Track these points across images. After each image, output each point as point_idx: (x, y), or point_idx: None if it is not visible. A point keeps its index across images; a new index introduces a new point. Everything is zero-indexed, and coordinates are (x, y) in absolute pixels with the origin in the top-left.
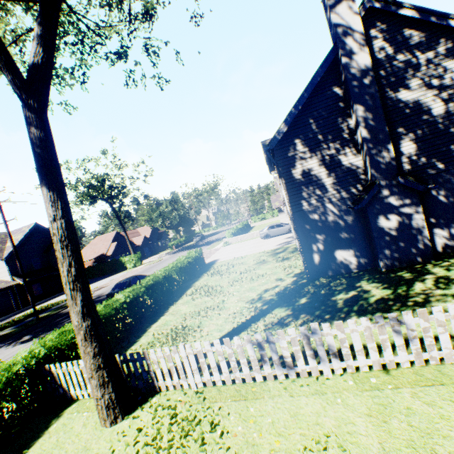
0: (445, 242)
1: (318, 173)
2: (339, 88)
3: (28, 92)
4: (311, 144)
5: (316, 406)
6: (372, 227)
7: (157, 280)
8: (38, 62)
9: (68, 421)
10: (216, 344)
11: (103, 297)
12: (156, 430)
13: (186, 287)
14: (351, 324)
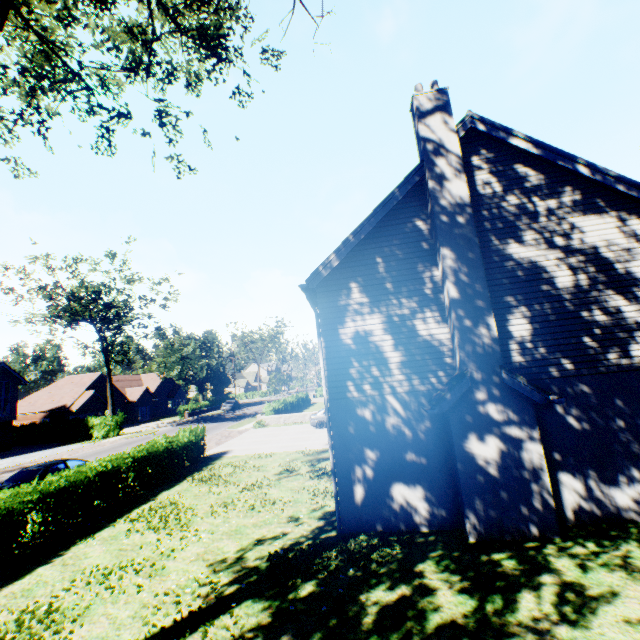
0: (580, 503)
1: (379, 340)
2: (424, 222)
3: None
4: (374, 293)
5: None
6: (456, 451)
7: (79, 480)
8: None
9: None
10: None
11: None
12: None
13: (141, 499)
14: None
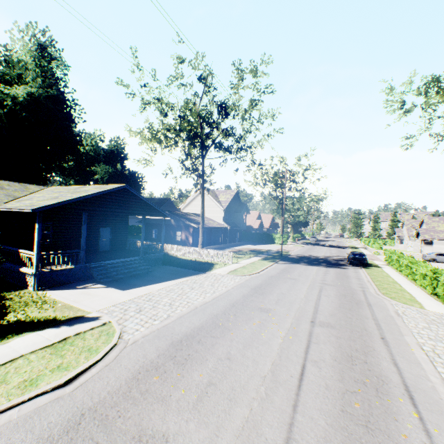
0: None
1: None
2: None
3: None
4: None
5: None
6: None
7: None
8: None
9: None
10: None
11: (314, 257)
12: None
13: None
14: None
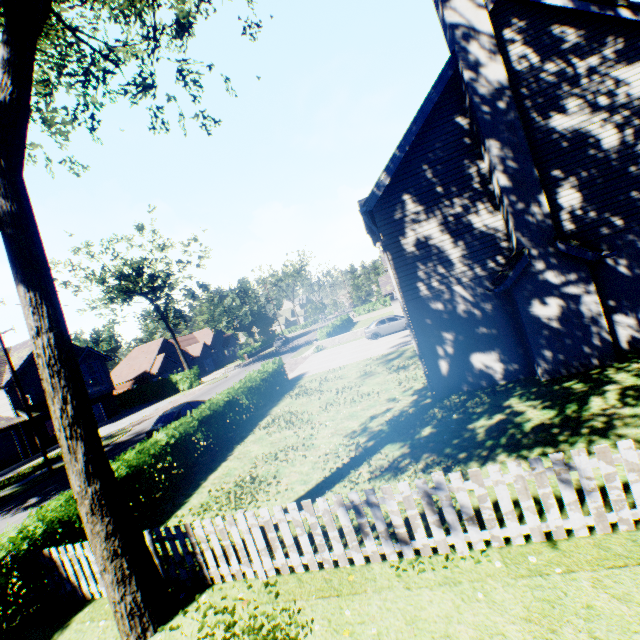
0: (633, 335)
1: (439, 242)
2: (463, 117)
3: None
4: (426, 200)
5: (446, 604)
6: (522, 317)
7: (217, 409)
8: (5, 100)
9: (76, 636)
10: (291, 510)
11: (143, 435)
12: None
13: (259, 416)
14: (494, 473)
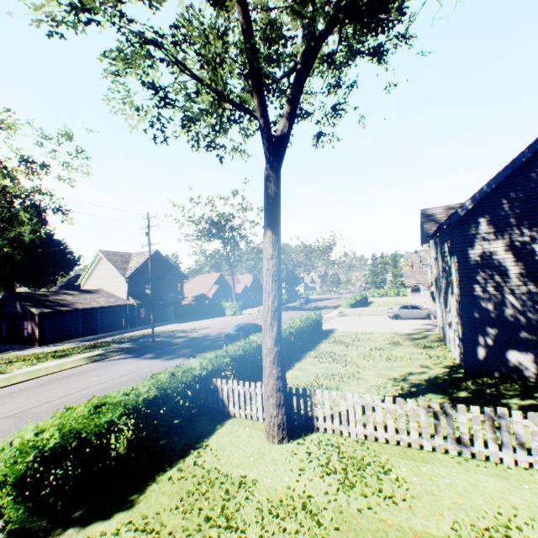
0: None
1: (501, 258)
2: None
3: (274, 157)
4: (498, 226)
5: (498, 485)
6: None
7: (284, 333)
8: (284, 134)
9: (233, 430)
10: (386, 401)
11: (211, 337)
12: (325, 458)
13: (306, 349)
14: None
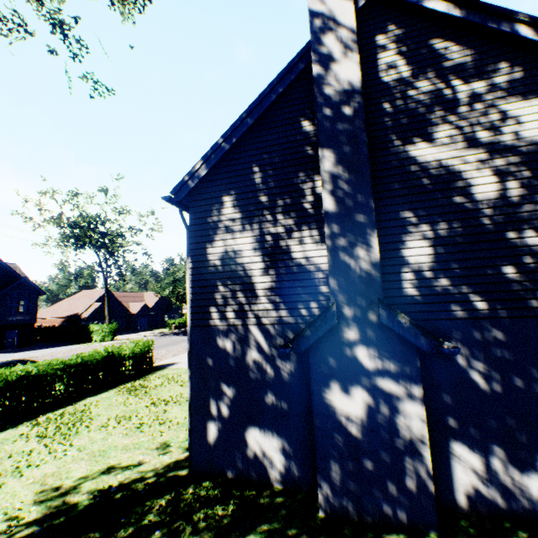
0: (477, 486)
1: (248, 263)
2: (311, 121)
3: None
4: (247, 208)
5: None
6: (313, 402)
7: None
8: None
9: None
10: None
11: None
12: None
13: (65, 403)
14: None
